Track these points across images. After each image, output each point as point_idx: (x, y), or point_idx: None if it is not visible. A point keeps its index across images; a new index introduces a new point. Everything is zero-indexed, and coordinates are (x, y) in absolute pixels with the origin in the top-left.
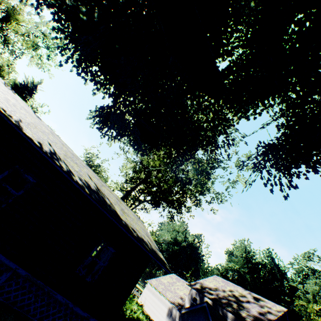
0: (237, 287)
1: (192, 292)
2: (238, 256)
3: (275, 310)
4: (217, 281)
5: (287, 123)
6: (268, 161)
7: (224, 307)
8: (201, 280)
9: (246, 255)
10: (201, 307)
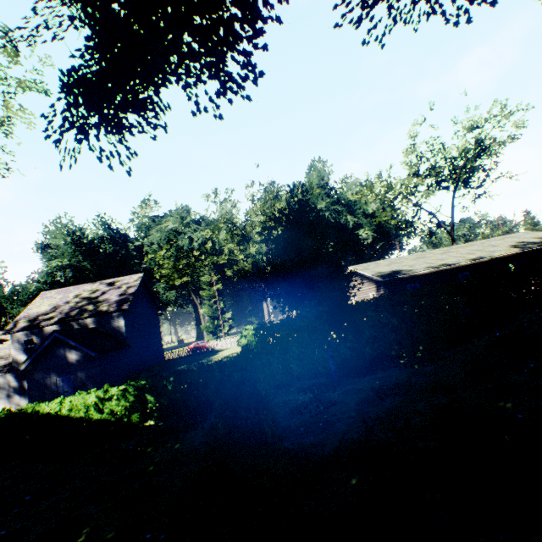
0: (84, 287)
1: (19, 337)
2: (62, 245)
3: (134, 282)
4: (52, 297)
5: (96, 34)
6: (91, 116)
7: (80, 319)
8: (24, 314)
9: (73, 238)
10: (51, 341)
